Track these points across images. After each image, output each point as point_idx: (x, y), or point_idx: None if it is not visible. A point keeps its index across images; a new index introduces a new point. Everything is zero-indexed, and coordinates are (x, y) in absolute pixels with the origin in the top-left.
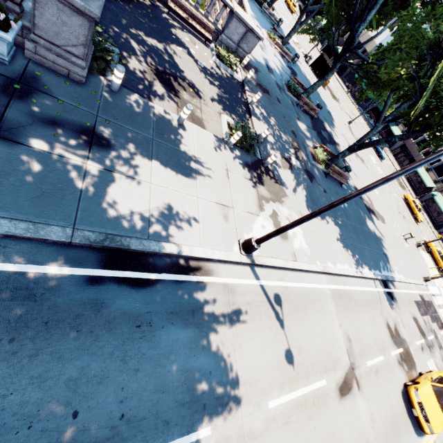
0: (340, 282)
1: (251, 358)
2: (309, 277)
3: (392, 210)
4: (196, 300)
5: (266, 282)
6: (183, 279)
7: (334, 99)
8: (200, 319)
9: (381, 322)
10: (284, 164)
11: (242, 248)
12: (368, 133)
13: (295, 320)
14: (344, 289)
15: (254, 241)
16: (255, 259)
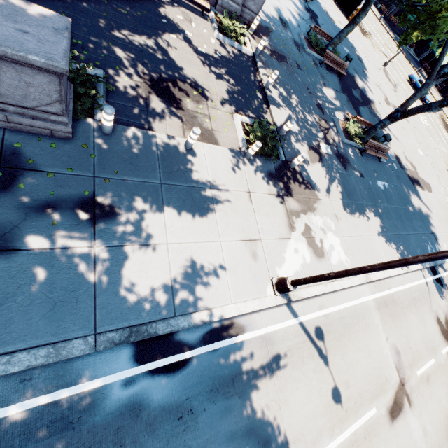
0: (385, 286)
1: (298, 411)
2: (351, 293)
3: (439, 170)
4: (235, 366)
5: (305, 317)
6: (217, 347)
7: (365, 35)
8: (241, 386)
9: (430, 319)
10: (313, 156)
11: (276, 289)
12: (415, 94)
13: (340, 351)
14: (389, 294)
15: (289, 283)
16: (291, 296)
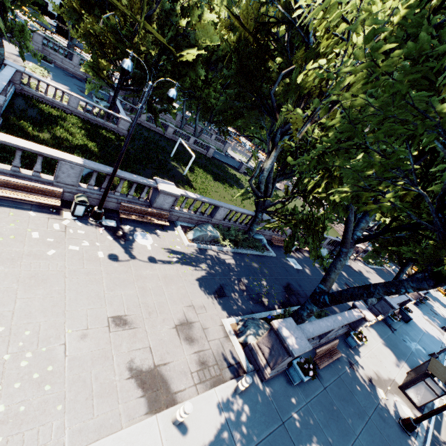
0: None
1: None
2: None
3: None
4: None
5: None
6: None
7: None
8: None
9: None
10: None
11: None
12: None
13: None
14: None
15: None
16: None
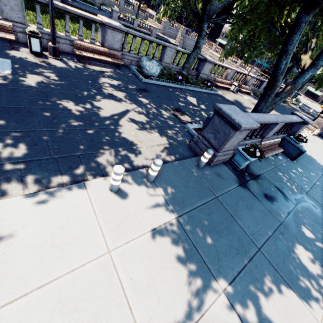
0: None
1: None
2: None
3: None
4: None
5: None
6: None
7: None
8: None
9: None
10: None
11: None
12: None
13: None
14: None
15: None
16: None
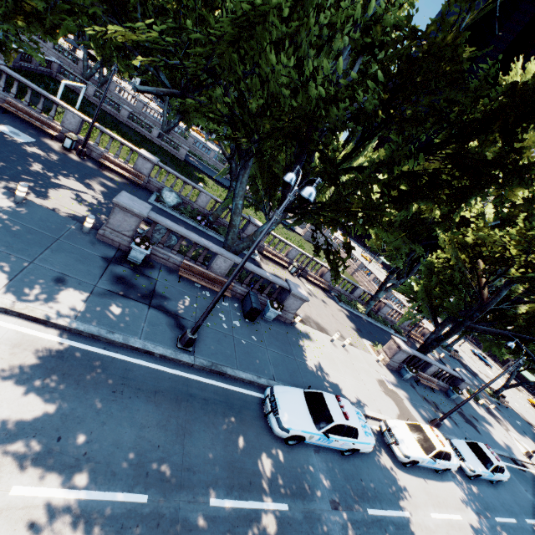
0: None
1: None
2: None
3: (534, 418)
4: None
5: None
6: (527, 470)
7: None
8: None
9: None
10: (488, 405)
11: (526, 456)
12: (510, 377)
13: None
14: None
15: (531, 452)
16: (532, 461)
